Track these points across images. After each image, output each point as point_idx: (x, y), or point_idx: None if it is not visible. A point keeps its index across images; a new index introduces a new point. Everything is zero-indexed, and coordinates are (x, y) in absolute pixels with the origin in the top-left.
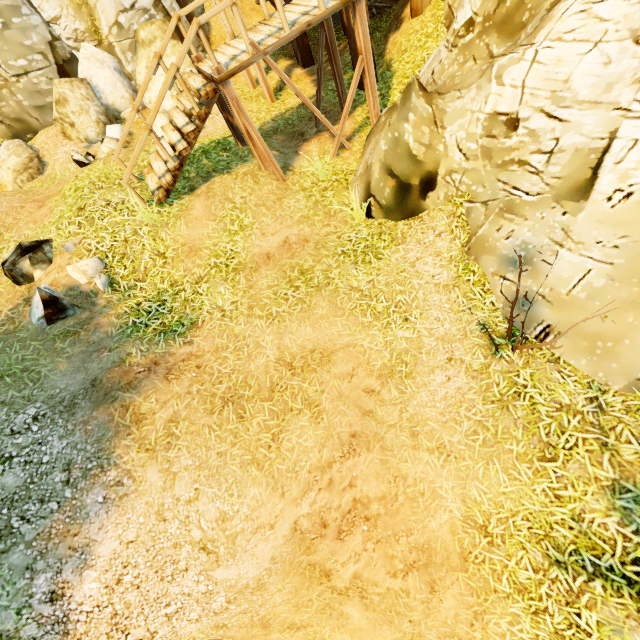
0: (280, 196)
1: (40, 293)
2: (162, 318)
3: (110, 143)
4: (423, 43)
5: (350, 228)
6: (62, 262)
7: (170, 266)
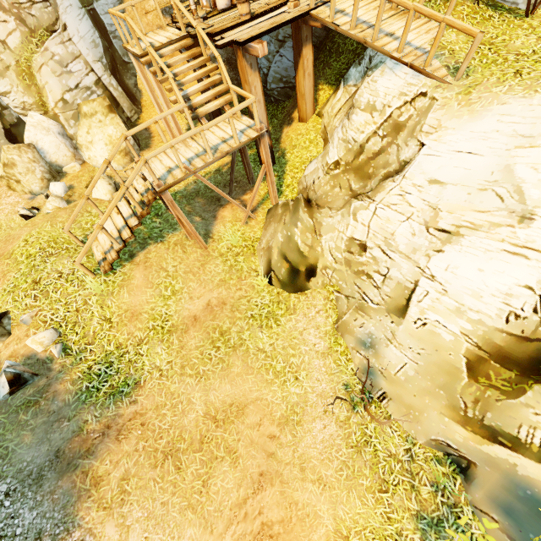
0: (203, 262)
1: (6, 375)
2: (110, 380)
3: (55, 201)
4: (307, 146)
5: (257, 293)
6: (20, 334)
7: (115, 329)
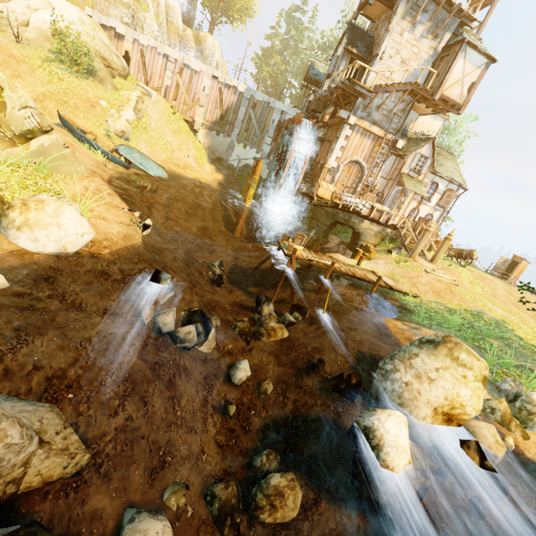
0: None
1: None
2: None
3: None
4: None
5: None
6: None
7: None
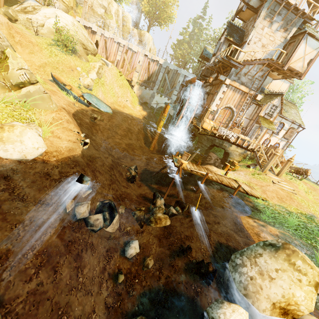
0: None
1: None
2: None
3: None
4: None
5: None
6: None
7: None
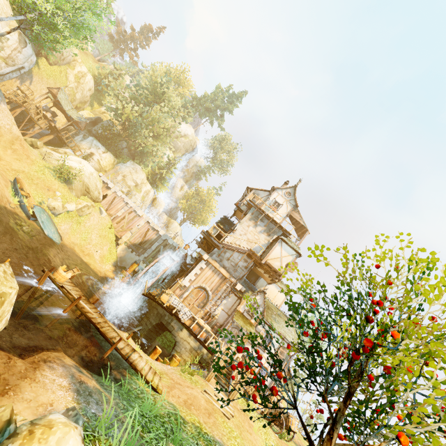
0: None
1: None
2: None
3: None
4: None
5: None
6: None
7: None
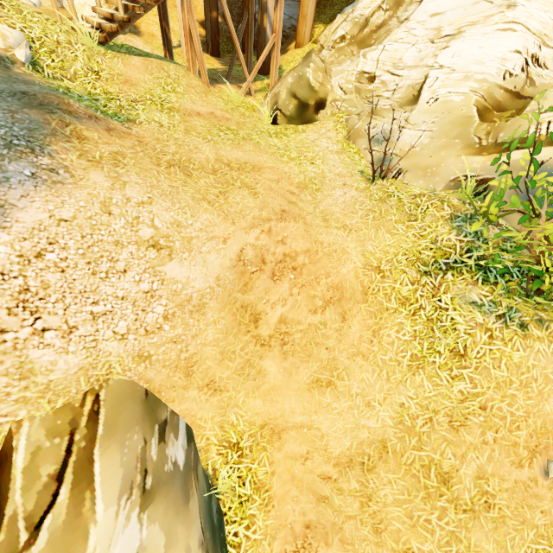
0: (205, 92)
1: None
2: (96, 105)
3: (26, 1)
4: None
5: (262, 124)
6: None
7: (103, 83)
